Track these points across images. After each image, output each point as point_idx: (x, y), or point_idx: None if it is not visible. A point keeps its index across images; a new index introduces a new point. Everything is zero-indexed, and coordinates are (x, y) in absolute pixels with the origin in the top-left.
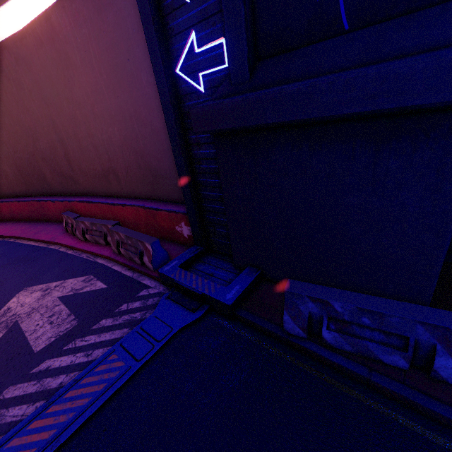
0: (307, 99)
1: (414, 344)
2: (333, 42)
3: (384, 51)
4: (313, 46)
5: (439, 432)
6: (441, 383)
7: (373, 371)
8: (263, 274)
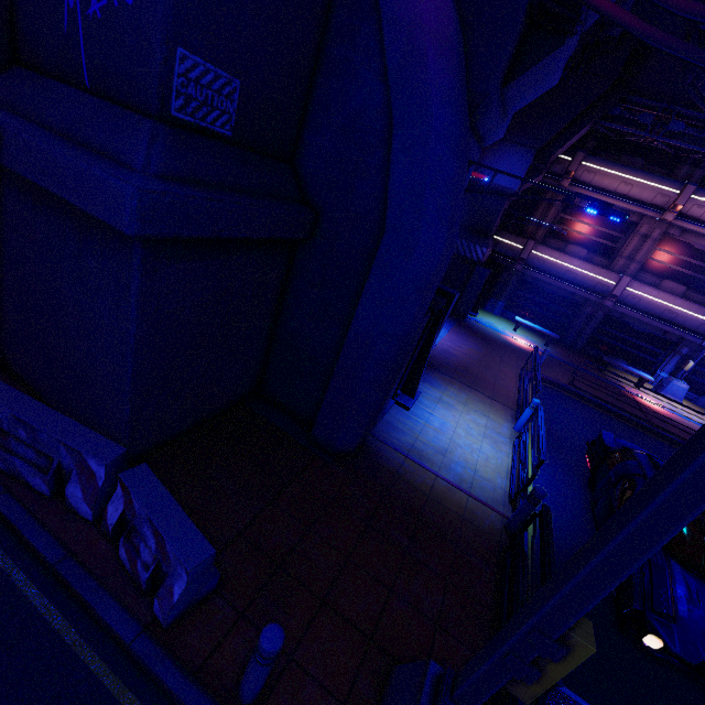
0: (0, 140)
1: (61, 468)
2: (73, 93)
3: (85, 132)
4: (59, 84)
5: (18, 558)
6: (72, 513)
7: (8, 493)
8: (6, 363)
